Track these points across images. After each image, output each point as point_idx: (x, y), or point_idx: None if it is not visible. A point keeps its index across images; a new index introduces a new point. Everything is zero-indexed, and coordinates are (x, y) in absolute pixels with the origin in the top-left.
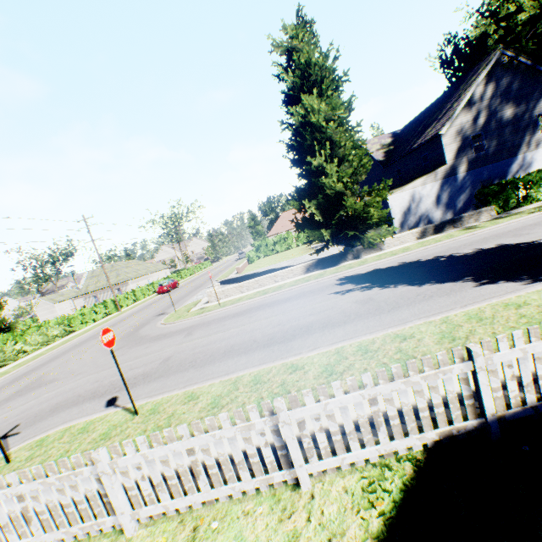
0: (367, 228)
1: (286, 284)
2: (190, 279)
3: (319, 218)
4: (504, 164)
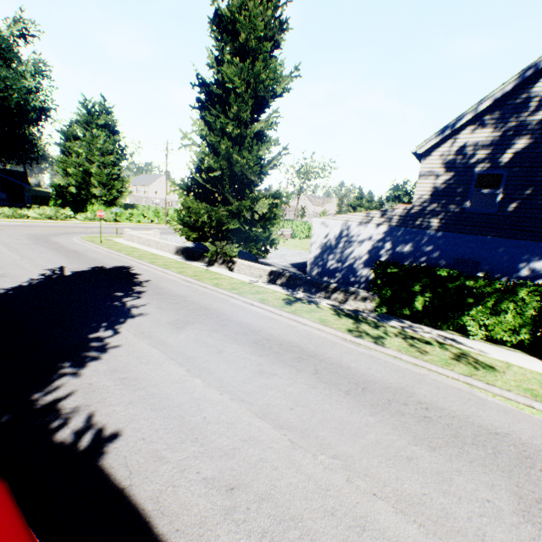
0: (247, 240)
1: (142, 252)
2: None
3: None
4: (522, 248)
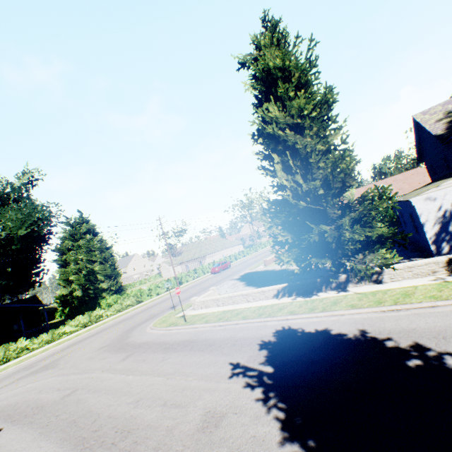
0: (364, 246)
1: (247, 310)
2: (246, 259)
3: (286, 237)
4: None
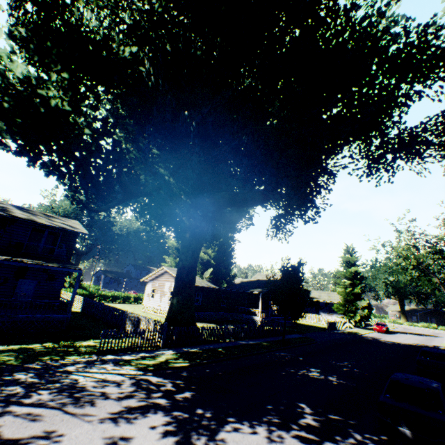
0: None
1: None
2: None
3: None
4: None
